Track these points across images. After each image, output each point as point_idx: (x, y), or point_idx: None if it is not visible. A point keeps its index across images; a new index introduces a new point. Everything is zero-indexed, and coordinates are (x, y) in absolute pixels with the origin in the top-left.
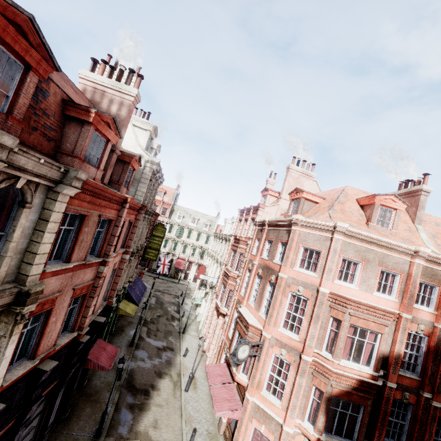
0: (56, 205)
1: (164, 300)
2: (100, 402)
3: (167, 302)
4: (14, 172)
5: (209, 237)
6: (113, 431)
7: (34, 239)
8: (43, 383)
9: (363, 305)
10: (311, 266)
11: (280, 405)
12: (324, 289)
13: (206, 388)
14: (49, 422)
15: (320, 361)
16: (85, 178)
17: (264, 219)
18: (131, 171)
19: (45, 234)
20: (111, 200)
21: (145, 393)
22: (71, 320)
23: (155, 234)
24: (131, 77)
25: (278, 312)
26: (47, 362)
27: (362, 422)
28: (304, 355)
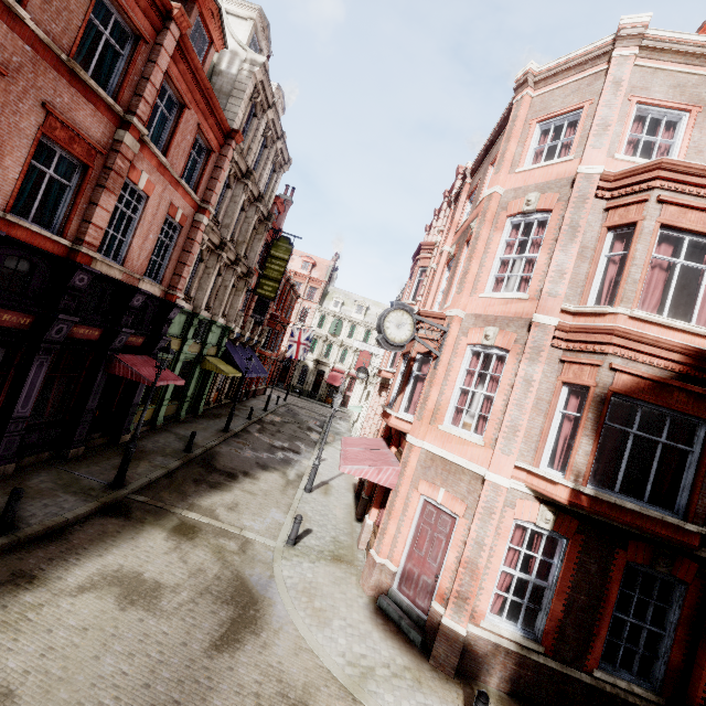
0: None
1: (300, 413)
2: (143, 461)
3: (304, 415)
4: None
5: None
6: (150, 492)
7: None
8: None
9: (697, 177)
10: (557, 151)
11: (480, 440)
12: (590, 167)
13: (347, 499)
14: (17, 409)
15: (581, 324)
16: None
17: (464, 167)
18: (207, 45)
19: None
20: None
21: (229, 476)
22: (58, 213)
23: (274, 255)
24: None
25: (481, 264)
26: None
27: (703, 461)
28: (538, 315)
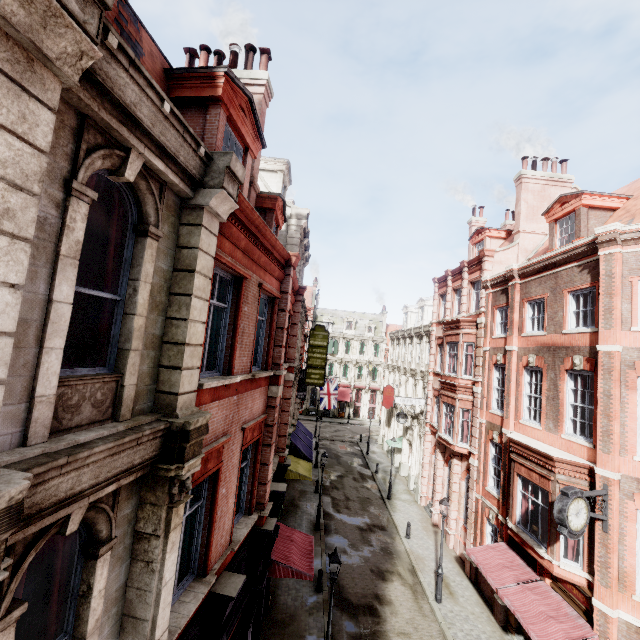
0: (201, 236)
1: (338, 452)
2: (304, 635)
3: (344, 454)
4: (116, 125)
5: (377, 345)
6: None
7: (174, 314)
8: (228, 622)
9: None
10: None
11: None
12: None
13: (470, 592)
14: None
15: None
16: (241, 178)
17: (509, 268)
18: (275, 230)
19: (193, 300)
20: (270, 256)
21: (371, 612)
22: (242, 491)
23: (313, 344)
24: (251, 59)
25: (622, 423)
26: (225, 577)
27: None
28: None
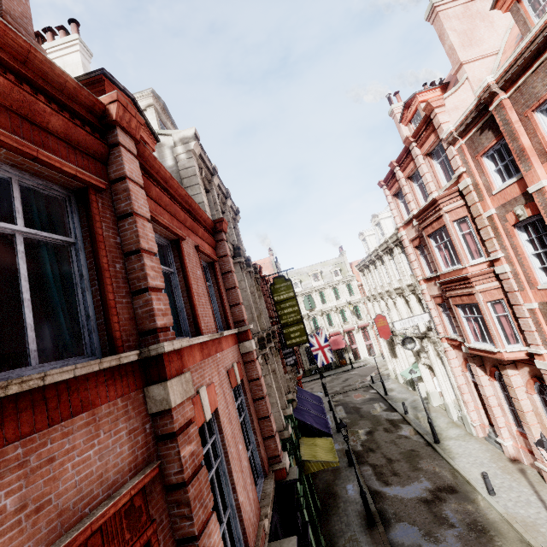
0: None
1: (355, 403)
2: None
3: (362, 404)
4: None
5: (349, 285)
6: None
7: None
8: None
9: None
10: None
11: None
12: None
13: None
14: None
15: None
16: None
17: (481, 87)
18: None
19: None
20: None
21: None
22: None
23: (279, 299)
24: None
25: None
26: None
27: None
28: None
